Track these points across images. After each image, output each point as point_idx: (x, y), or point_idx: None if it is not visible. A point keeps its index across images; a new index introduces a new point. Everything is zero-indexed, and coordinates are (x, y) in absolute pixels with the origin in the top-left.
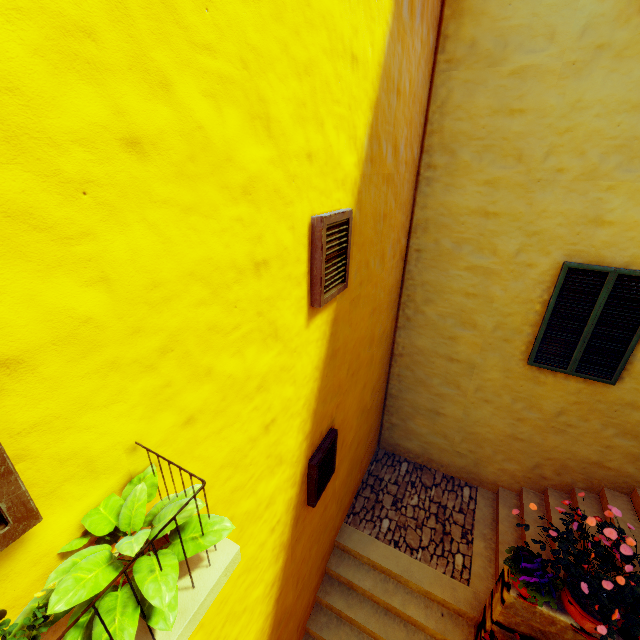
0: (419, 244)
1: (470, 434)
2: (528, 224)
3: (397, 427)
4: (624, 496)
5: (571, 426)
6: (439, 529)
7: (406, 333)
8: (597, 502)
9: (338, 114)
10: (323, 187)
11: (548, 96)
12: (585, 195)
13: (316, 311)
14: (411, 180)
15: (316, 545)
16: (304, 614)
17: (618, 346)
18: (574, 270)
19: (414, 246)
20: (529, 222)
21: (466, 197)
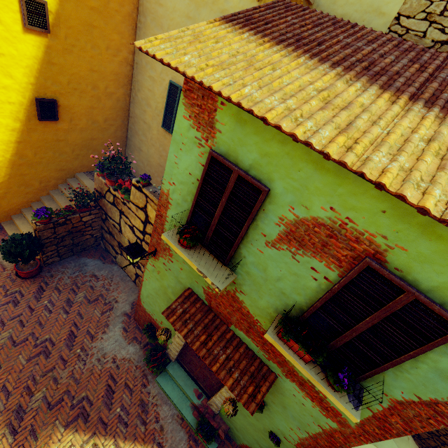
0: (137, 60)
1: (149, 162)
2: None
3: (130, 156)
4: None
5: None
6: None
7: (133, 106)
8: None
9: None
10: None
11: (168, 1)
12: None
13: (30, 32)
14: (129, 24)
15: (52, 153)
16: (46, 182)
17: None
18: (172, 84)
19: (136, 61)
20: None
21: None
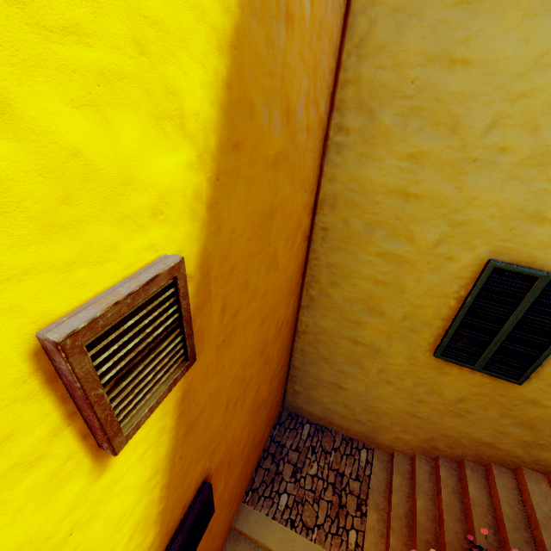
0: (326, 222)
1: (370, 407)
2: (454, 212)
3: (300, 394)
4: (509, 472)
5: (469, 412)
6: (335, 502)
7: (310, 313)
8: (484, 476)
9: (88, 66)
10: (73, 251)
11: (505, 42)
12: (529, 184)
13: None
14: (317, 147)
15: None
16: None
17: (532, 350)
18: (500, 270)
19: (320, 224)
20: (455, 210)
21: (383, 172)
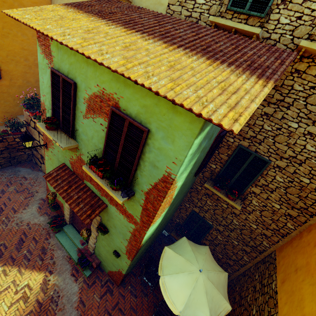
0: None
1: None
2: None
3: None
4: None
5: None
6: None
7: None
8: None
9: None
10: None
11: None
12: None
13: None
14: None
15: None
16: None
17: None
18: None
19: None
20: None
21: None
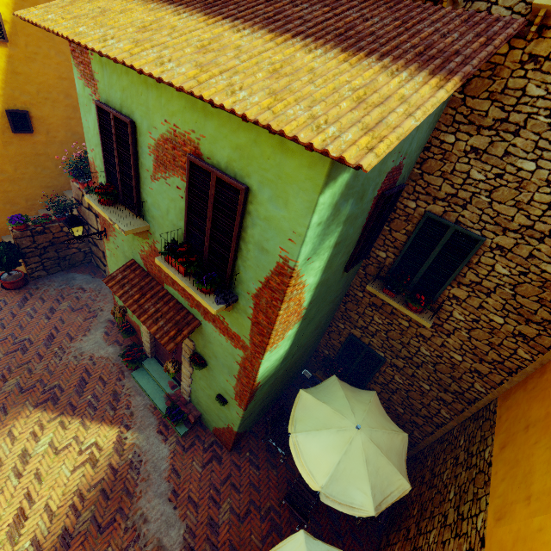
0: None
1: None
2: None
3: None
4: None
5: None
6: None
7: None
8: None
9: None
10: None
11: None
12: None
13: None
14: None
15: (34, 168)
16: (33, 200)
17: None
18: None
19: None
20: None
21: None
